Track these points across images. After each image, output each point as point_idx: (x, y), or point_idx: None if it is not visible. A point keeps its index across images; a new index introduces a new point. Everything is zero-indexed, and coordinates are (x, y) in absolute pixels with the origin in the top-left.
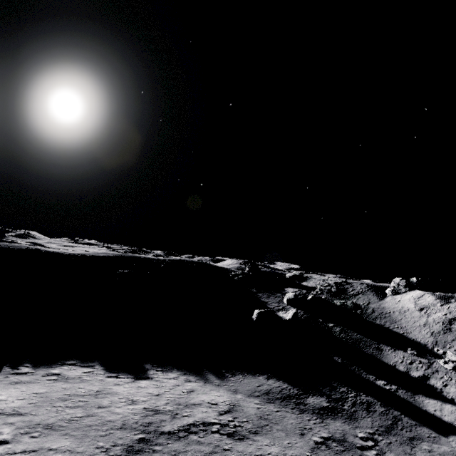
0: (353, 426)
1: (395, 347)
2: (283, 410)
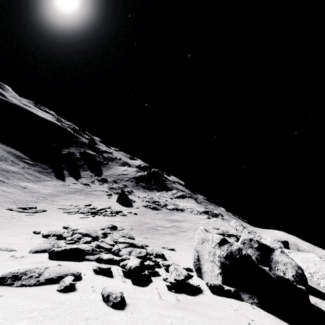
0: (29, 166)
1: (92, 172)
2: (9, 154)
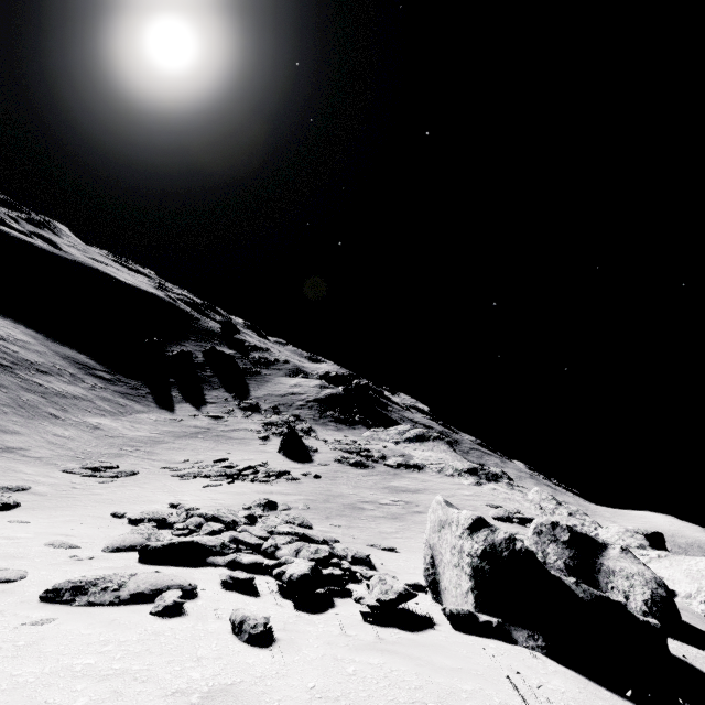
0: (104, 384)
1: (229, 391)
2: (65, 361)
